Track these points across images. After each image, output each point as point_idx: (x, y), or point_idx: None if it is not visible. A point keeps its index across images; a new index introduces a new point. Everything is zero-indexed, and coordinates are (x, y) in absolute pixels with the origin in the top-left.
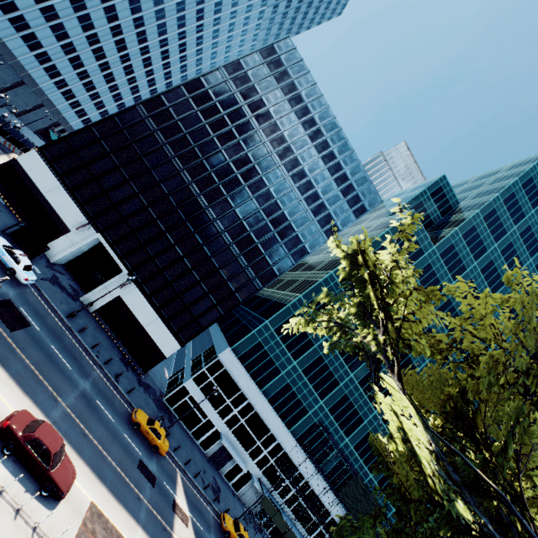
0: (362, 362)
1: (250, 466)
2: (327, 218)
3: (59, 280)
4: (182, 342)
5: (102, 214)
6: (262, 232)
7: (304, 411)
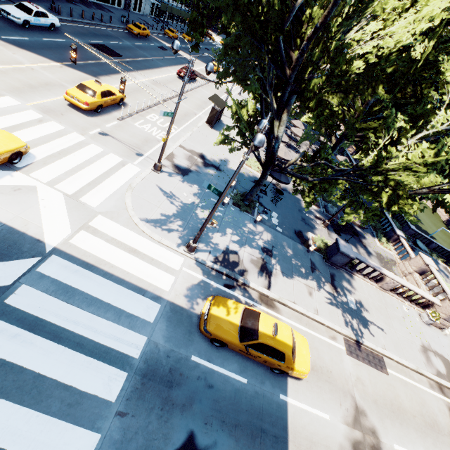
0: None
1: None
2: None
3: None
4: None
5: None
6: None
7: None
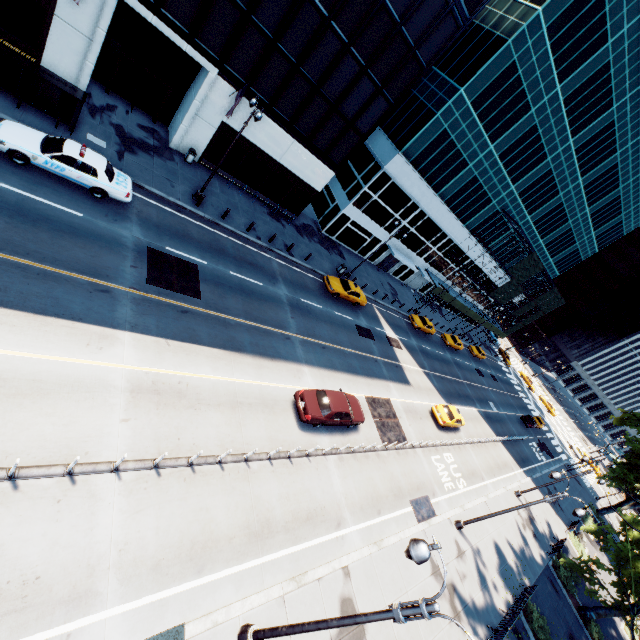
0: (598, 117)
1: (417, 263)
2: None
3: (126, 132)
4: (335, 166)
5: None
6: None
7: (487, 202)
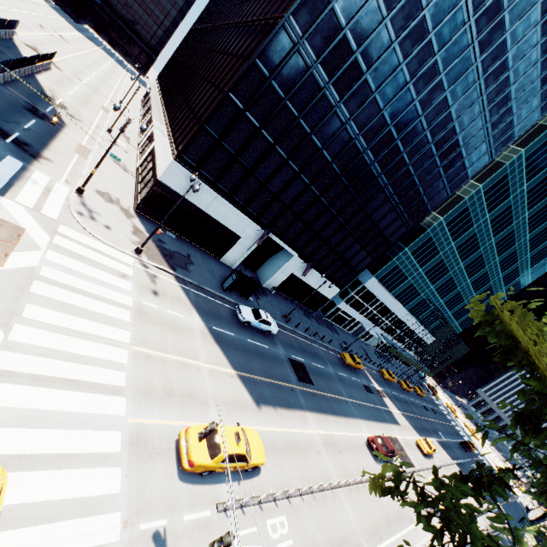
0: (473, 253)
1: (376, 330)
2: (506, 127)
3: None
4: (341, 286)
5: (266, 210)
6: (427, 171)
7: (418, 295)
